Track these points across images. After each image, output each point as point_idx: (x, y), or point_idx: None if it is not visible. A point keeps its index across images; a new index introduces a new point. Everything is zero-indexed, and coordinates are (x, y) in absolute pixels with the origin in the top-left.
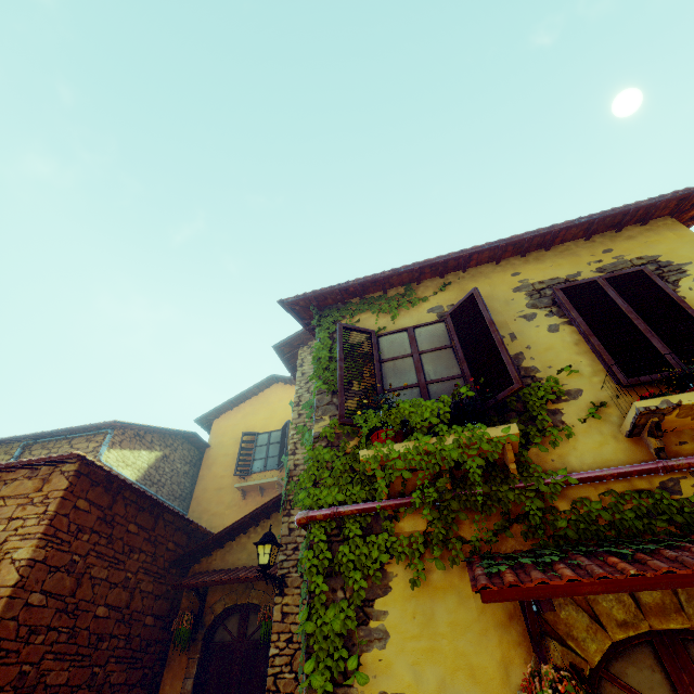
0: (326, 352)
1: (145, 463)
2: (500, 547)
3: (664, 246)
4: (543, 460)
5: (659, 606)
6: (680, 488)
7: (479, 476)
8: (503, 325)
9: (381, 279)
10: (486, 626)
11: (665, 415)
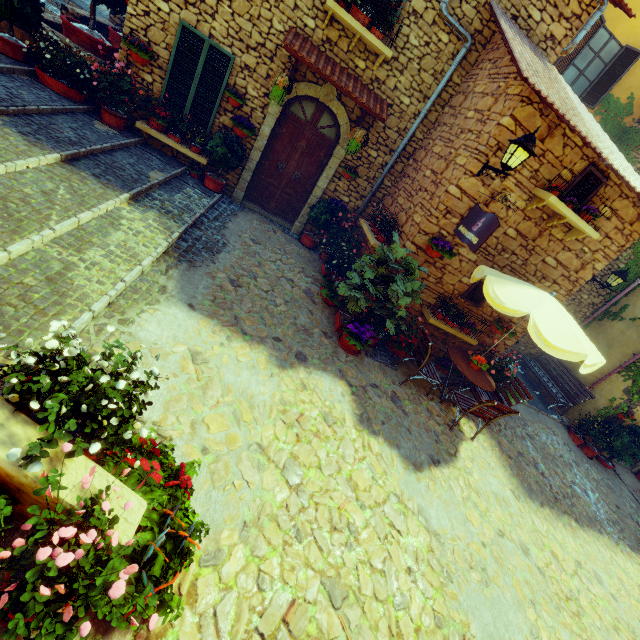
0: None
1: None
2: None
3: None
4: None
5: None
6: None
7: None
8: None
9: None
10: None
11: None
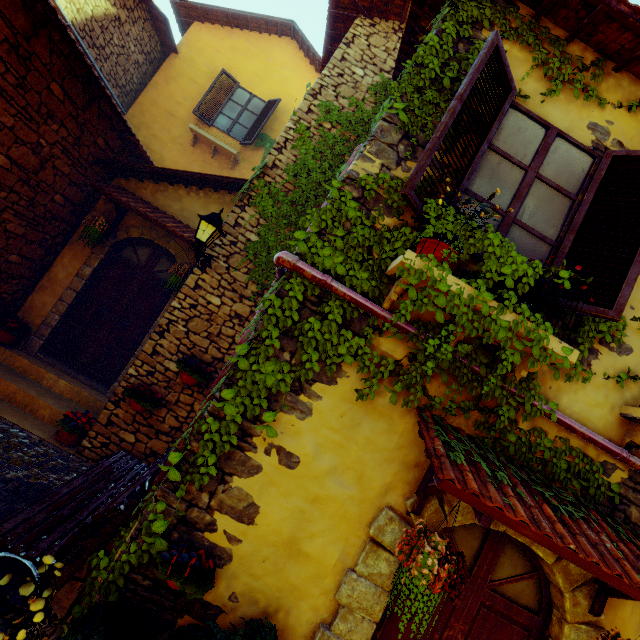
0: (437, 65)
1: (89, 7)
2: (450, 417)
3: None
4: (544, 382)
5: None
6: (612, 473)
7: (486, 356)
8: None
9: (605, 8)
10: (394, 458)
11: None
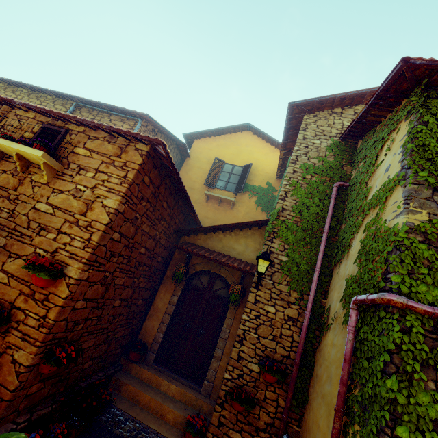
0: (435, 142)
1: None
2: None
3: None
4: None
5: None
6: None
7: None
8: None
9: None
10: None
11: None
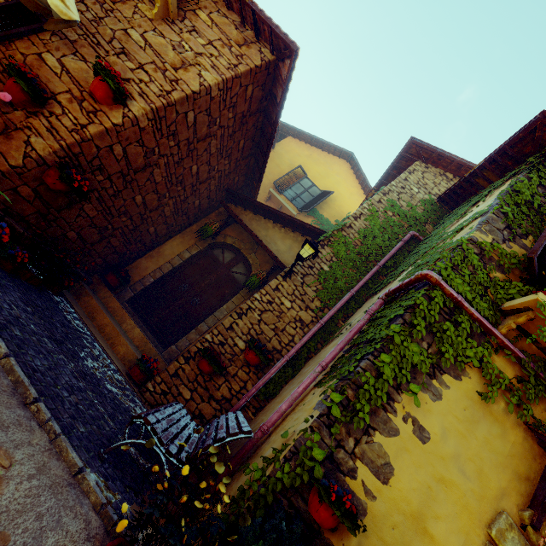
0: (529, 194)
1: None
2: None
3: None
4: None
5: None
6: None
7: None
8: None
9: None
10: (508, 464)
11: None
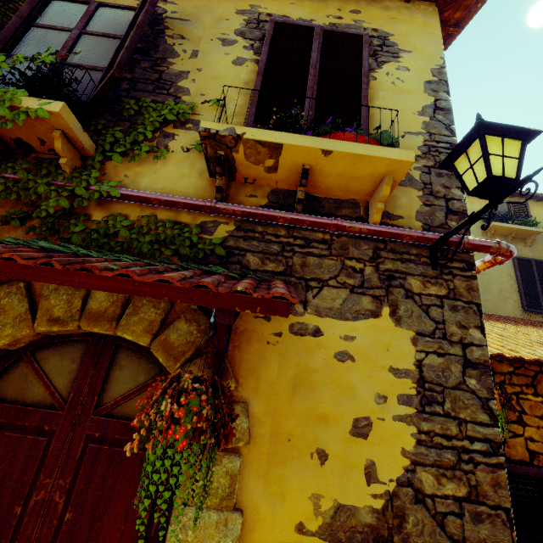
0: None
1: None
2: (4, 234)
3: (405, 28)
4: (117, 173)
5: (99, 313)
6: (215, 230)
7: (30, 164)
8: (195, 40)
9: None
10: None
11: (233, 151)
